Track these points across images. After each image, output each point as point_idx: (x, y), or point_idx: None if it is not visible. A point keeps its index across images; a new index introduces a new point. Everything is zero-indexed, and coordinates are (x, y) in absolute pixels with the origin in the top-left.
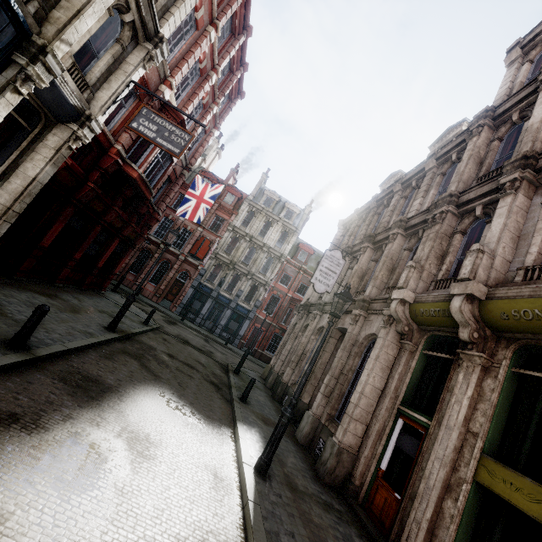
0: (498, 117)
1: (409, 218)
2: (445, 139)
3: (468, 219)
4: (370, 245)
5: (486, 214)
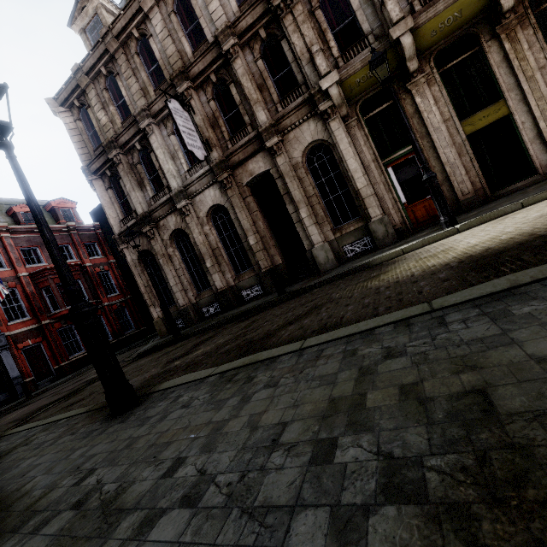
0: None
1: (235, 21)
2: None
3: None
4: (191, 84)
5: None
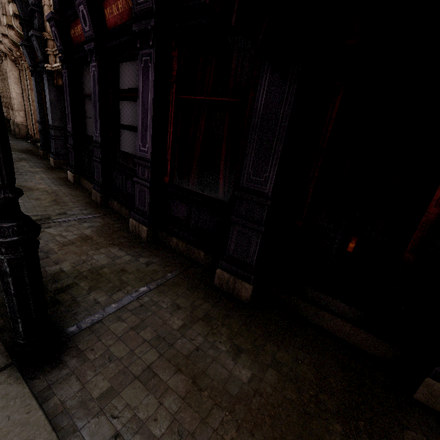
0: None
1: None
2: None
3: None
4: None
5: None
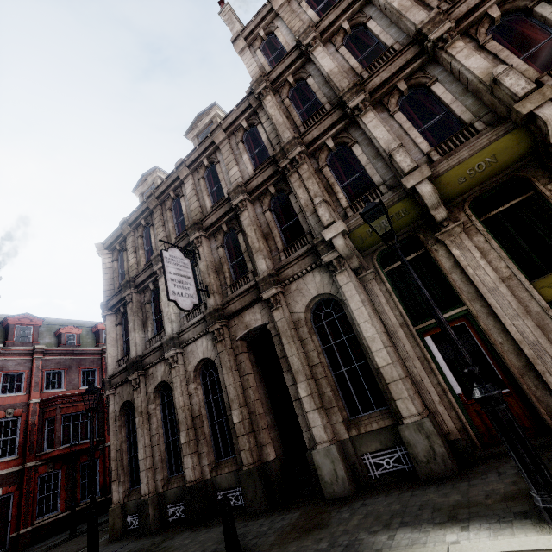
0: (274, 82)
1: (246, 181)
2: (202, 124)
3: (324, 154)
4: (203, 233)
5: (336, 146)
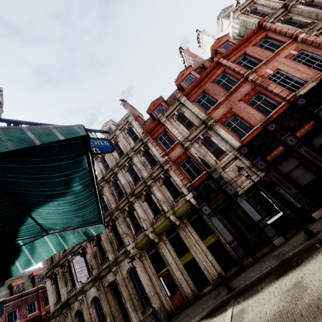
0: (106, 180)
1: None
2: None
3: (126, 212)
4: (87, 241)
5: (129, 208)
